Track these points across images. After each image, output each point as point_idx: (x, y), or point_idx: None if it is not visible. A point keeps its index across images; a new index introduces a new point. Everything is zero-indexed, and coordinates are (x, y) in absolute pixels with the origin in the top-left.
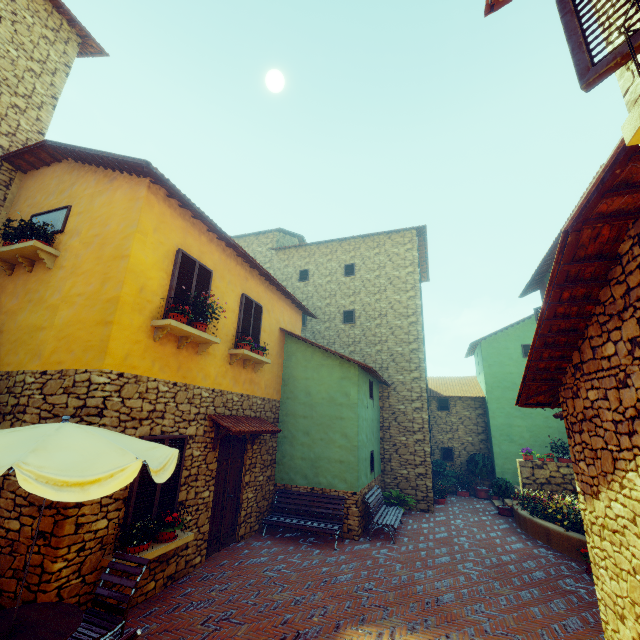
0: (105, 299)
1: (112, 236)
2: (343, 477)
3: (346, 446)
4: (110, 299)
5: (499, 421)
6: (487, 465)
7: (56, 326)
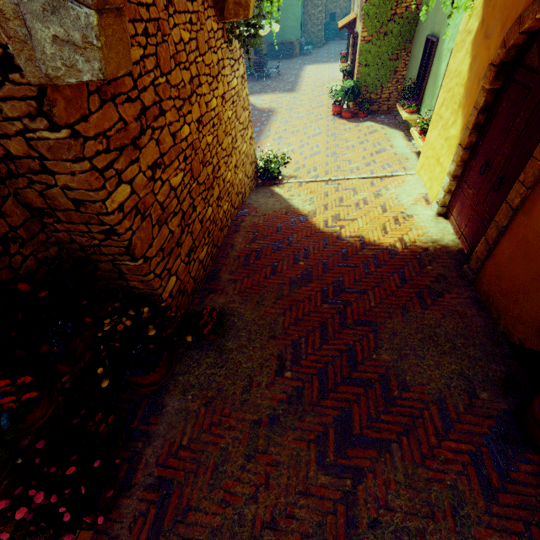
0: None
1: None
2: (293, 34)
3: (294, 19)
4: None
5: None
6: None
7: None
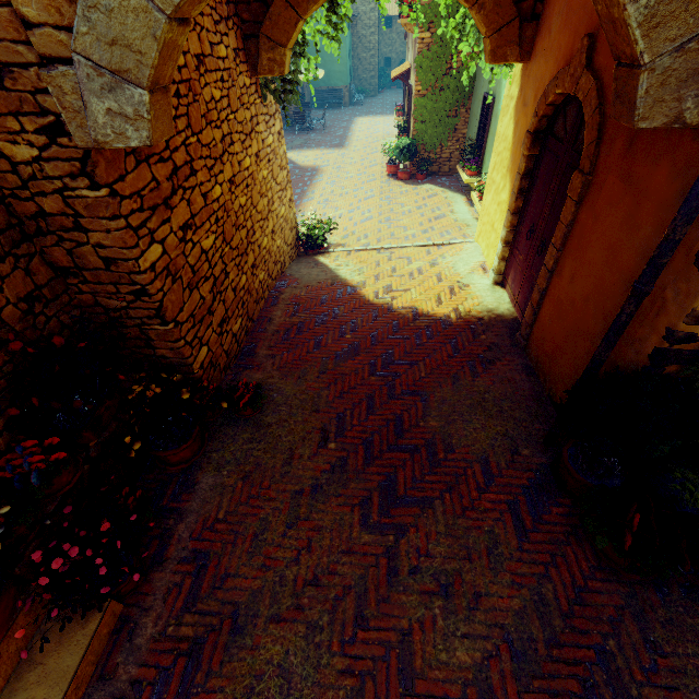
0: None
1: None
2: (341, 80)
3: (342, 64)
4: None
5: None
6: None
7: None
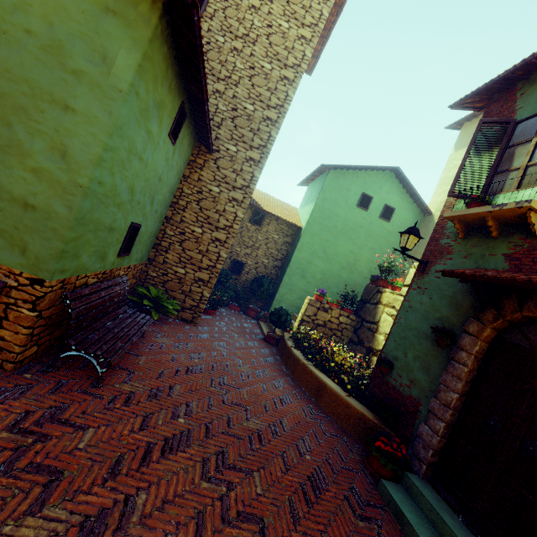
0: None
1: None
2: (20, 240)
3: (55, 177)
4: None
5: (303, 255)
6: (270, 290)
7: None
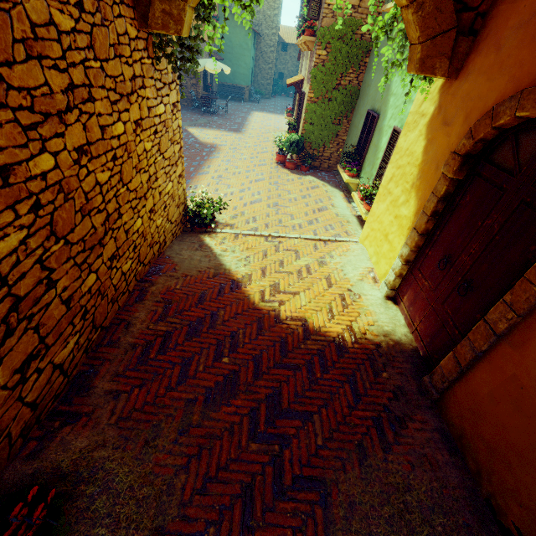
0: None
1: None
2: (244, 80)
3: (246, 68)
4: None
5: None
6: None
7: None
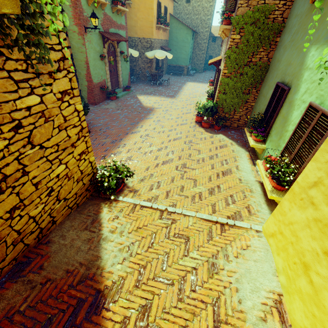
0: (150, 21)
1: (147, 0)
2: (184, 62)
3: (185, 54)
4: (151, 21)
5: None
6: None
7: (138, 26)
